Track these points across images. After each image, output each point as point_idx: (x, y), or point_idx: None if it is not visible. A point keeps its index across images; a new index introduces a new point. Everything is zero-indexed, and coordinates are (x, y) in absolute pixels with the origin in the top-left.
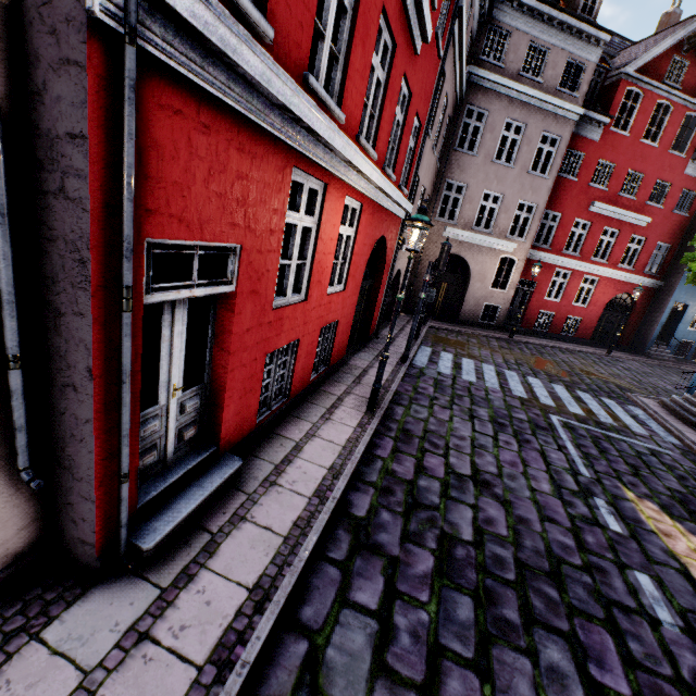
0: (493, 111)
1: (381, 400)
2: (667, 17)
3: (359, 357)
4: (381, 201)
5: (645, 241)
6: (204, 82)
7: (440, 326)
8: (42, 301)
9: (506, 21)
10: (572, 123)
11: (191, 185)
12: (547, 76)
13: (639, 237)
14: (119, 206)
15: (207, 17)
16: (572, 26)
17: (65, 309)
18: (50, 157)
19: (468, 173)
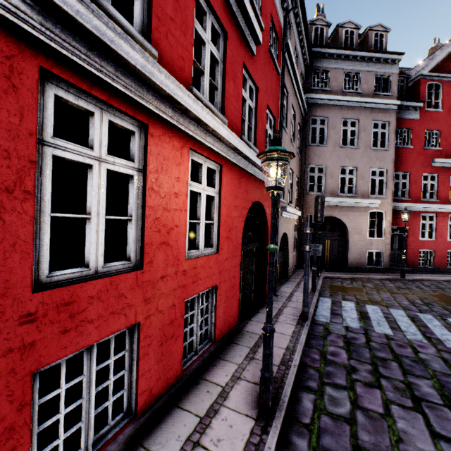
0: (330, 116)
1: (280, 387)
2: (433, 50)
3: (256, 319)
4: (244, 166)
5: None
6: None
7: (334, 276)
8: None
9: (323, 65)
10: (393, 111)
11: None
12: (363, 88)
13: None
14: None
15: None
16: (371, 57)
17: None
18: None
19: (323, 158)
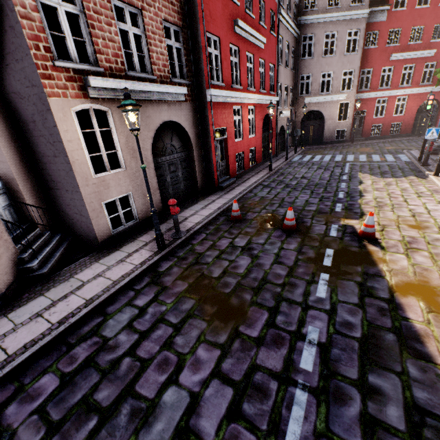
0: (316, 33)
1: (274, 169)
2: None
3: (268, 162)
4: (261, 102)
5: (436, 64)
6: (218, 101)
7: (311, 147)
8: (203, 142)
9: None
10: (364, 19)
11: (218, 118)
12: (343, 2)
13: (431, 63)
14: (212, 124)
15: (218, 93)
16: None
17: (207, 142)
18: (203, 120)
19: (310, 68)
